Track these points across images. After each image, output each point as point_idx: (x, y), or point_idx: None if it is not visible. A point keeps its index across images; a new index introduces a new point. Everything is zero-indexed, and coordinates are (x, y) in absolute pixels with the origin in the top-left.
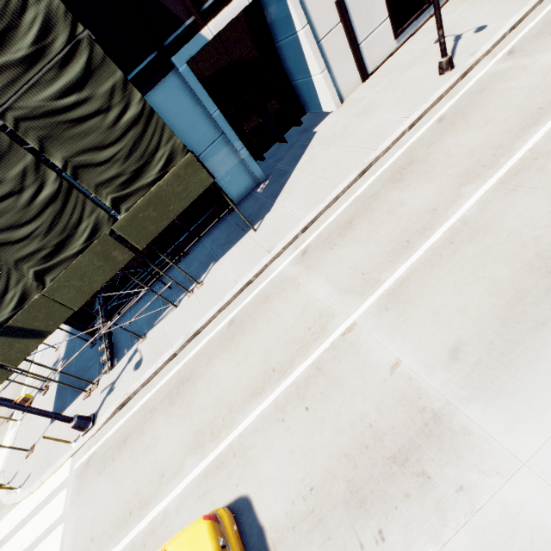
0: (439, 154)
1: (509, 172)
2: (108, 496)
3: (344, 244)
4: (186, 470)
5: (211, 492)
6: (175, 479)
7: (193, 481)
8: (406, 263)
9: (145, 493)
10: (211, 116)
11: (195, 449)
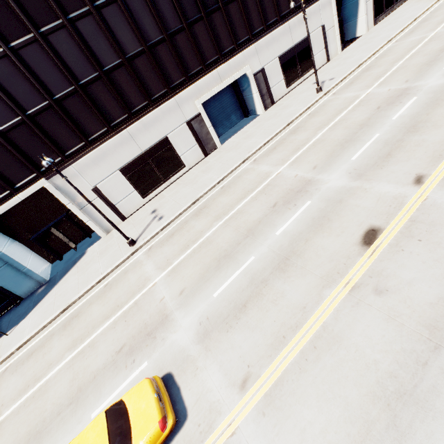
0: (85, 316)
1: (80, 351)
2: None
3: (17, 373)
4: None
5: None
6: None
7: None
8: (15, 404)
9: None
10: None
11: None
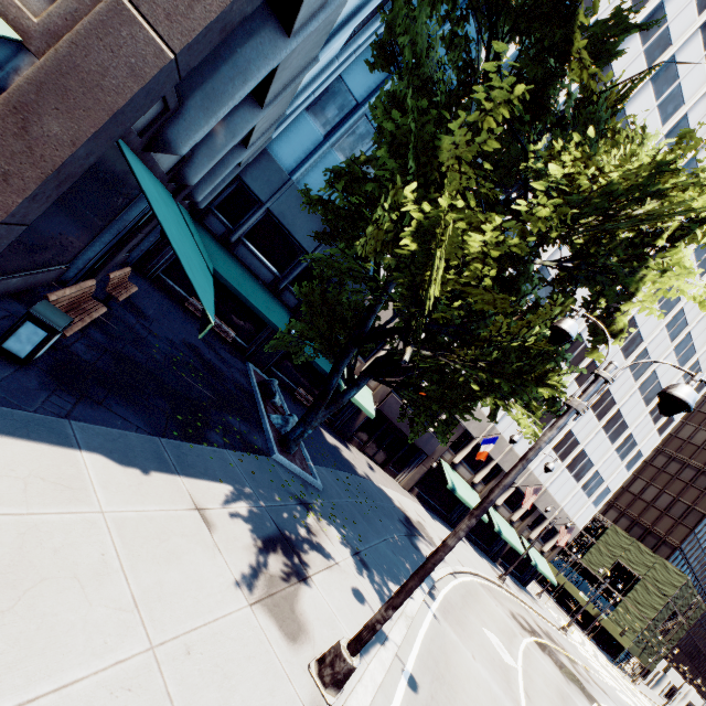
0: None
1: None
2: None
3: None
4: None
5: None
6: None
7: None
8: None
9: None
10: None
11: None
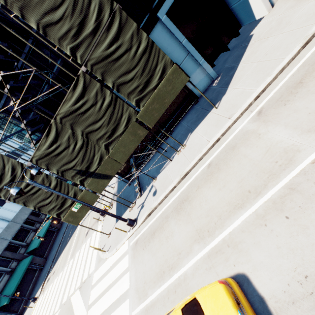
0: None
1: None
2: (149, 261)
3: (298, 99)
4: (194, 252)
5: (214, 267)
6: (188, 257)
7: (200, 259)
8: None
9: (171, 262)
10: (181, 44)
11: (198, 240)
